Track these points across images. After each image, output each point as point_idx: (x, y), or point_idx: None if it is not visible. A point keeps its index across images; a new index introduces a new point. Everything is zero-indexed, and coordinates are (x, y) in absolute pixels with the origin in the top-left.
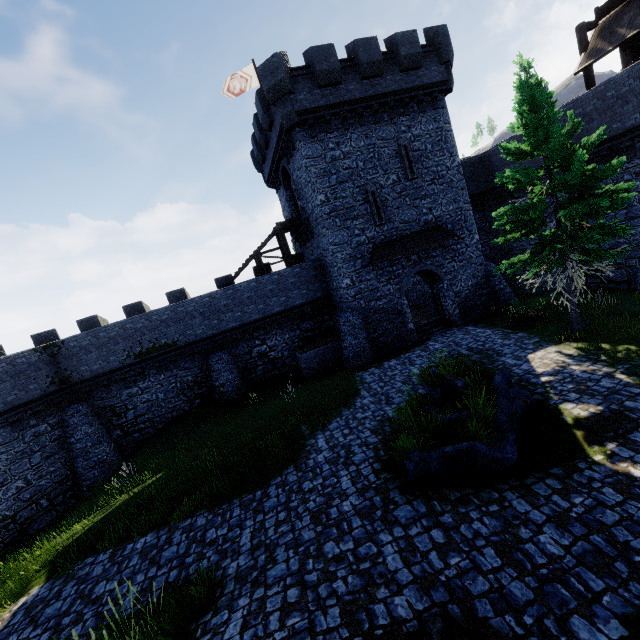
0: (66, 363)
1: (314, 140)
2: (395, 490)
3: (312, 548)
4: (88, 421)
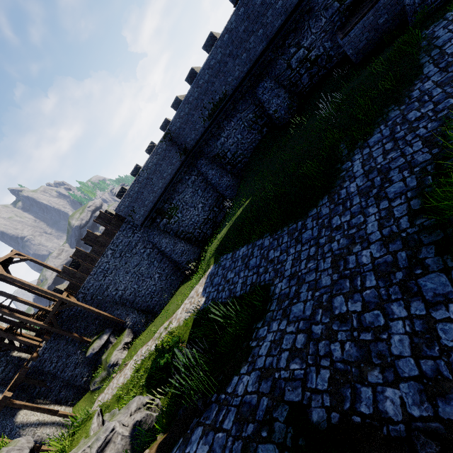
0: (179, 141)
1: None
2: (430, 247)
3: (324, 297)
4: (210, 168)
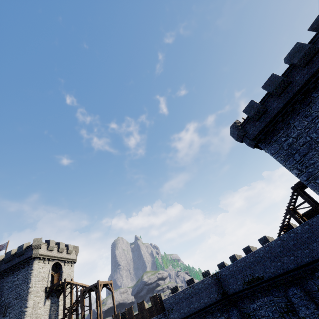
0: (222, 283)
1: (270, 143)
2: None
3: None
4: None
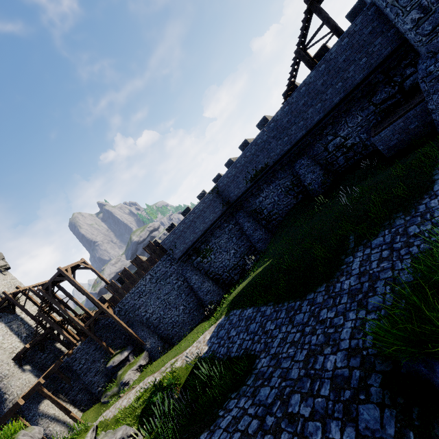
0: (224, 195)
1: None
2: (378, 376)
3: (287, 390)
4: (246, 220)
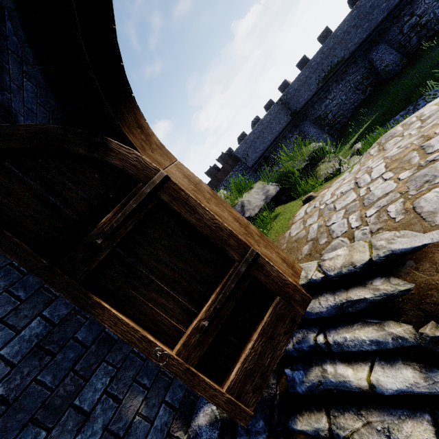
0: (290, 104)
1: None
2: None
3: None
4: (312, 127)
